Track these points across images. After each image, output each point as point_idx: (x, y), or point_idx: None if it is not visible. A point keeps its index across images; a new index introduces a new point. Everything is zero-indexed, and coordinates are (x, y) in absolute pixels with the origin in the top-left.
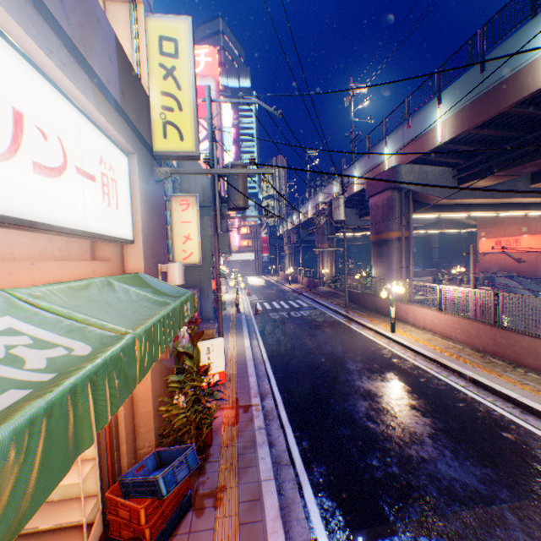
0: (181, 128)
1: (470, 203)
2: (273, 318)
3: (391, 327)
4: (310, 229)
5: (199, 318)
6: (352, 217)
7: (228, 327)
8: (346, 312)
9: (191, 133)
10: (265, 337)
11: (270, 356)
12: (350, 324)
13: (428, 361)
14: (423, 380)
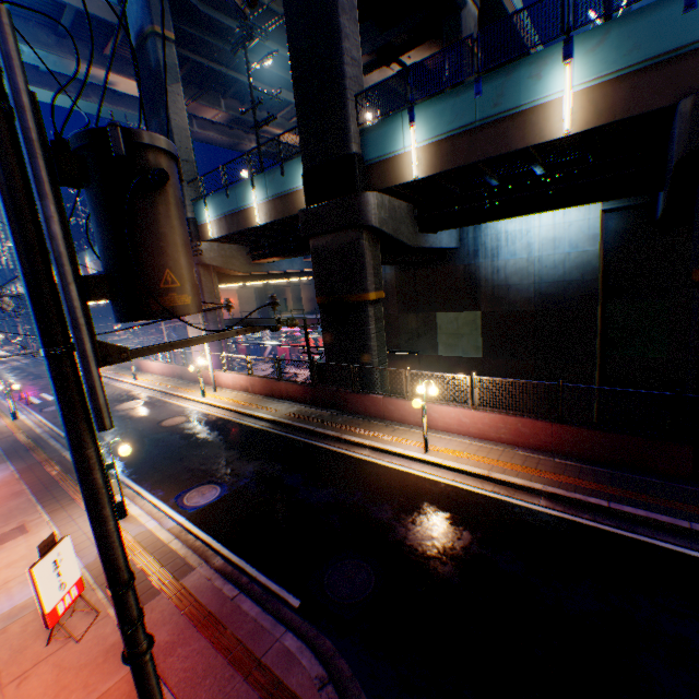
0: None
1: None
2: None
3: None
4: None
5: None
6: None
7: None
8: None
9: None
10: None
11: None
12: None
13: None
14: None
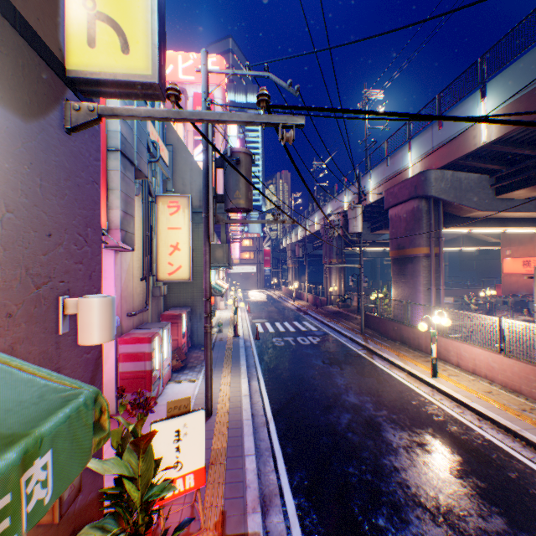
0: (124, 29)
1: (507, 216)
2: (277, 345)
3: (432, 370)
4: (315, 243)
5: (153, 397)
6: (363, 231)
7: (222, 358)
8: (364, 341)
9: (144, 38)
10: (268, 376)
11: (276, 410)
12: (372, 358)
13: (503, 433)
14: (515, 477)
